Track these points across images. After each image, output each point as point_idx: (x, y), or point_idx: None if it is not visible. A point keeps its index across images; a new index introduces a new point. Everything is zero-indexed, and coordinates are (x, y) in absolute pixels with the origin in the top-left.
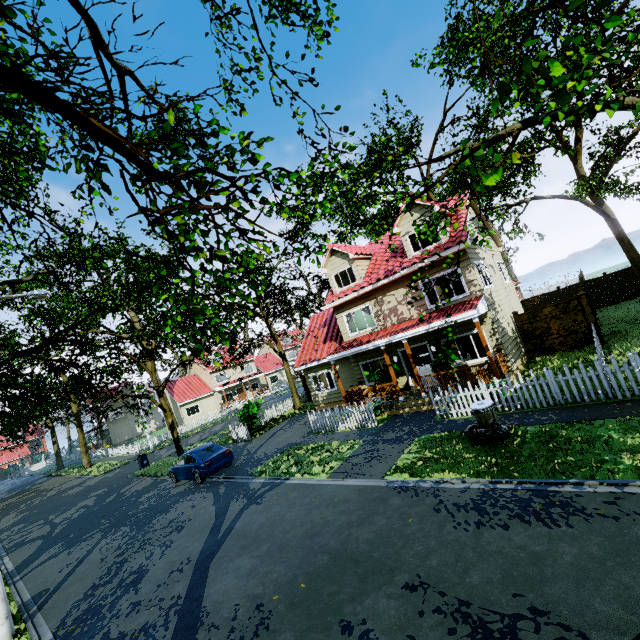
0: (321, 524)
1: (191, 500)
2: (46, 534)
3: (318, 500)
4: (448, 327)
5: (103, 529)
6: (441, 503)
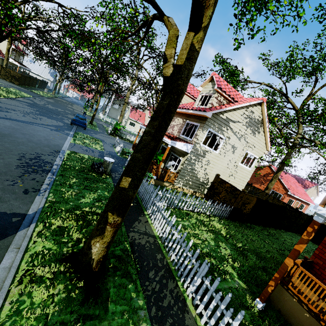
0: (31, 136)
1: (57, 122)
2: (37, 103)
3: (51, 138)
4: (177, 148)
5: (38, 110)
6: (42, 154)
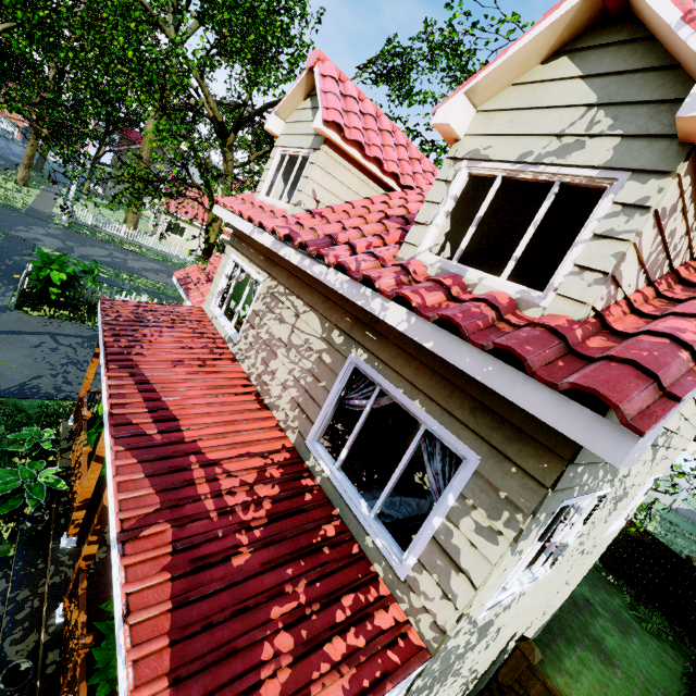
0: None
1: None
2: None
3: None
4: None
5: None
6: None
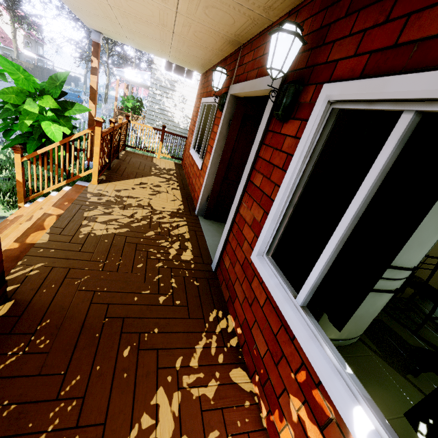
0: None
1: None
2: None
3: None
4: None
5: None
6: None
